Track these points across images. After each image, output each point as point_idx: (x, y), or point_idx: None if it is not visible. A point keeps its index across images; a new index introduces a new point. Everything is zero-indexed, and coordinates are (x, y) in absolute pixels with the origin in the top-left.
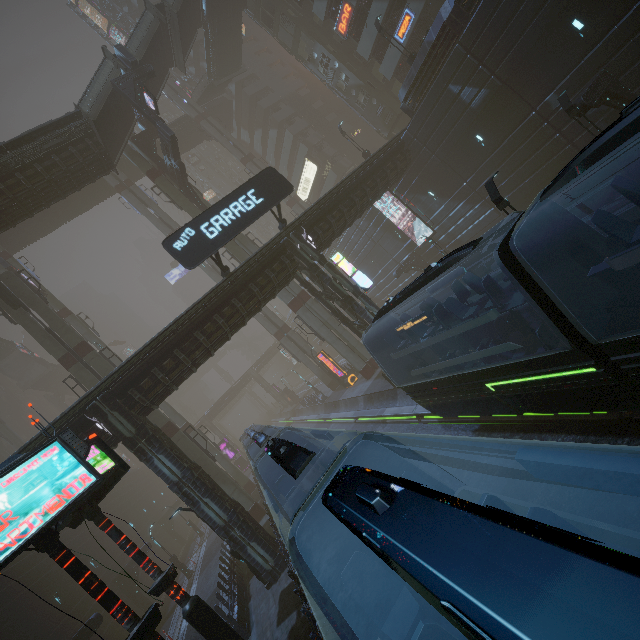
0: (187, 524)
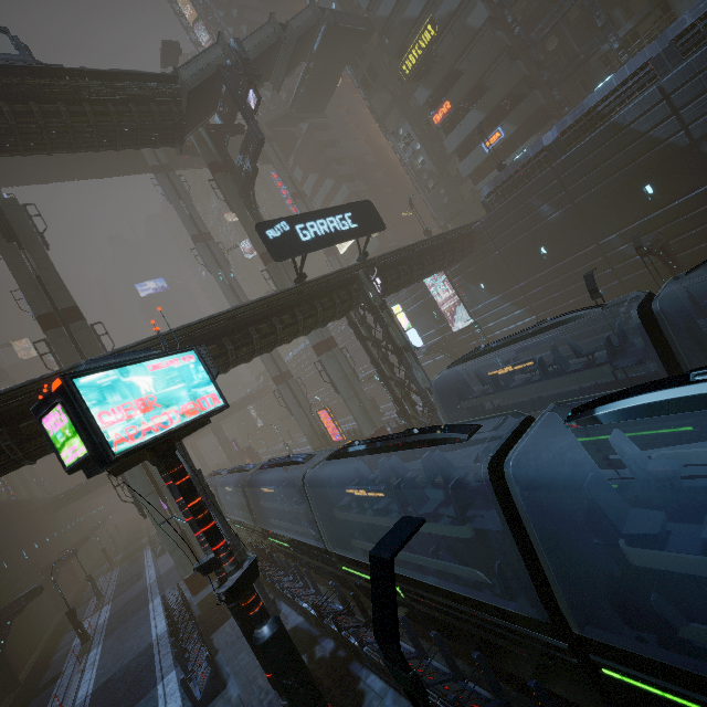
0: (86, 579)
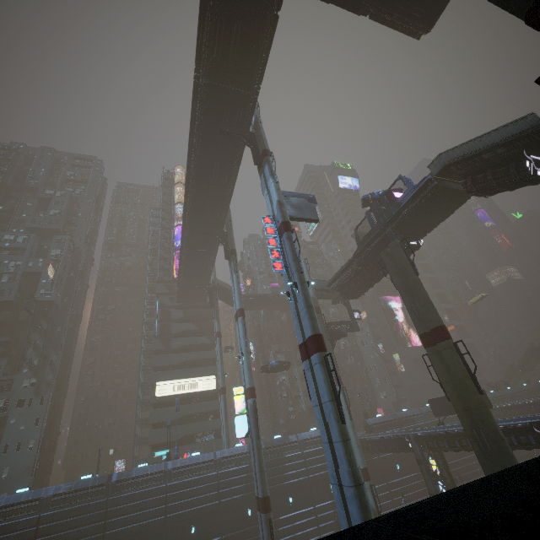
0: None
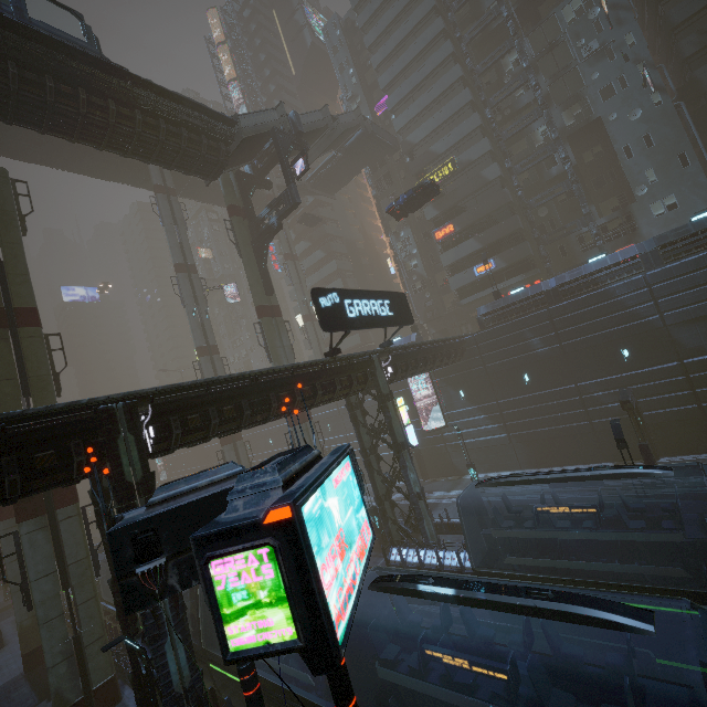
0: None
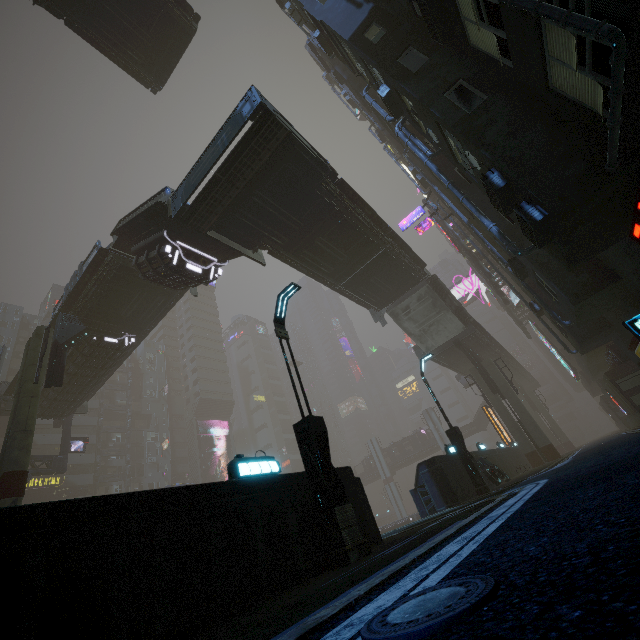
0: None
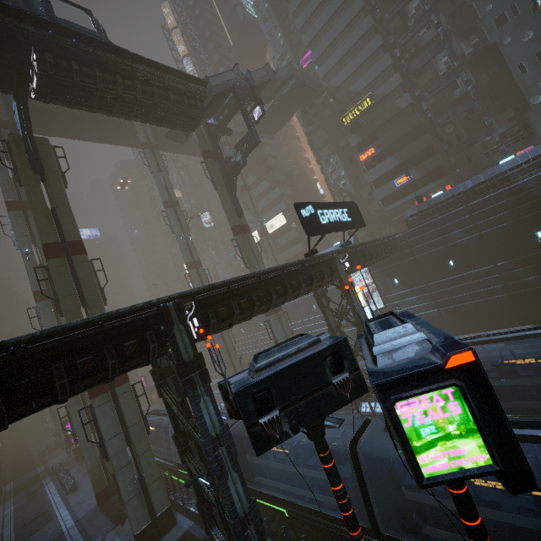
0: None
